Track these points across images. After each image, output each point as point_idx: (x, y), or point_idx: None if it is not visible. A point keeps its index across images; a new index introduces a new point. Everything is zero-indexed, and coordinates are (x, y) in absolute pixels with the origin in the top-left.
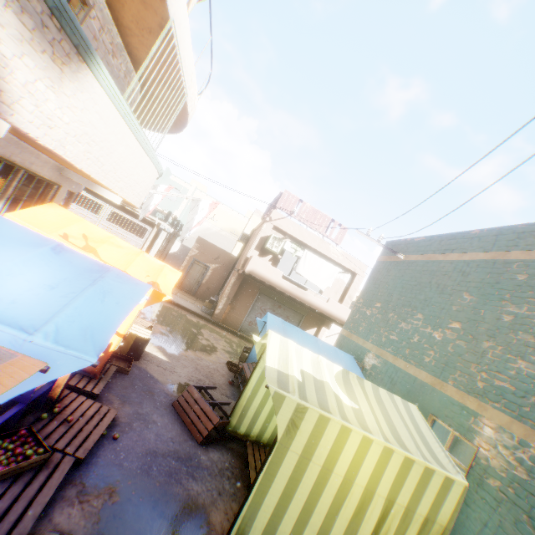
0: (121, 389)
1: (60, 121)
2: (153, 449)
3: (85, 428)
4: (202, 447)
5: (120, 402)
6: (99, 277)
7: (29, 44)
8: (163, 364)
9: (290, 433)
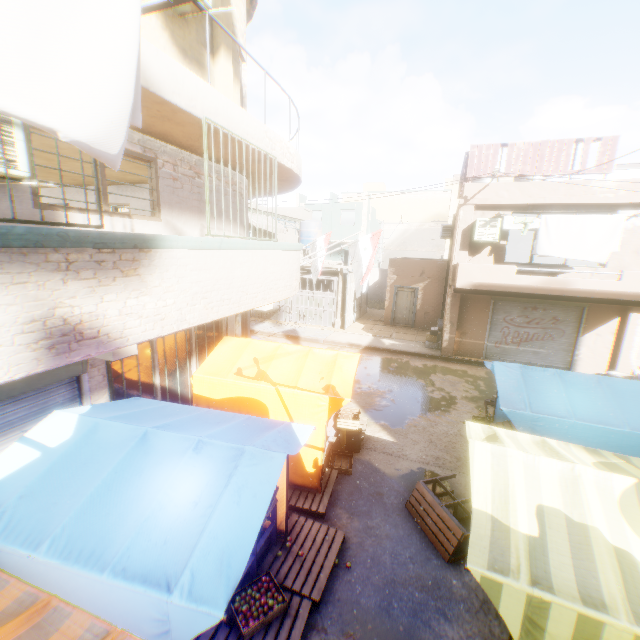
0: (347, 496)
1: (166, 308)
2: (390, 576)
3: (316, 560)
4: (452, 567)
5: (348, 515)
6: (234, 469)
7: (100, 286)
8: (388, 447)
9: (531, 633)
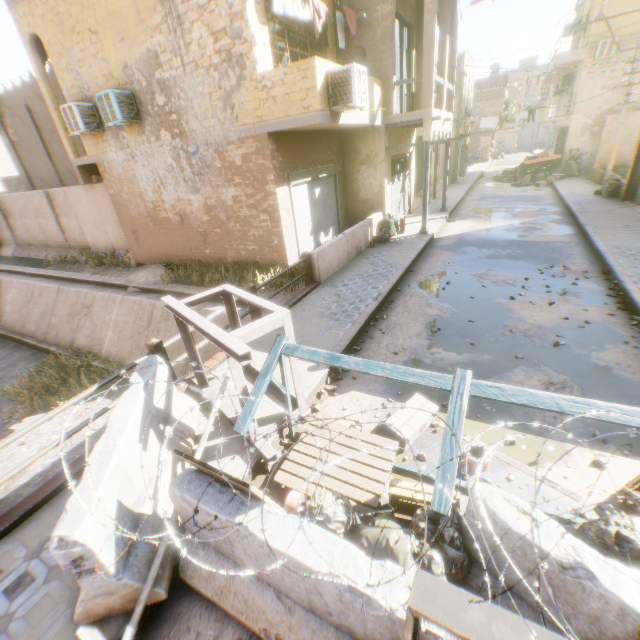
0: None
1: None
2: None
3: None
4: None
5: None
6: None
7: None
8: None
9: None
